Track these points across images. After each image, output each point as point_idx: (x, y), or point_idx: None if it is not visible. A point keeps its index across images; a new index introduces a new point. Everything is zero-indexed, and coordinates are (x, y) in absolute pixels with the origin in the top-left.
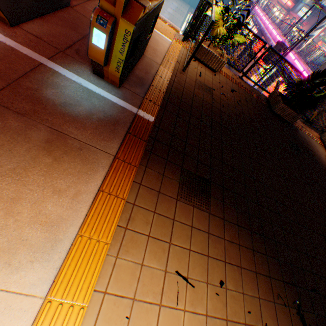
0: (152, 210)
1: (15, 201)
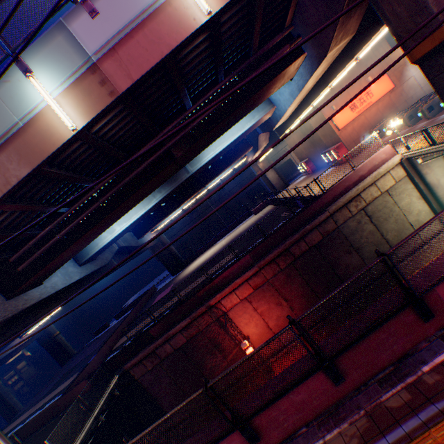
0: None
1: None
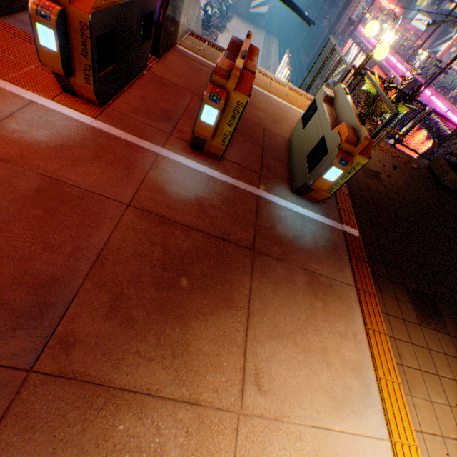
0: (407, 341)
1: (324, 352)
